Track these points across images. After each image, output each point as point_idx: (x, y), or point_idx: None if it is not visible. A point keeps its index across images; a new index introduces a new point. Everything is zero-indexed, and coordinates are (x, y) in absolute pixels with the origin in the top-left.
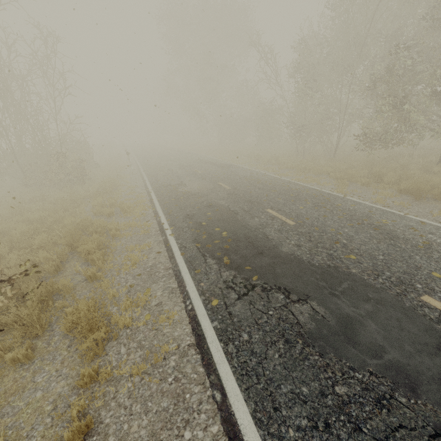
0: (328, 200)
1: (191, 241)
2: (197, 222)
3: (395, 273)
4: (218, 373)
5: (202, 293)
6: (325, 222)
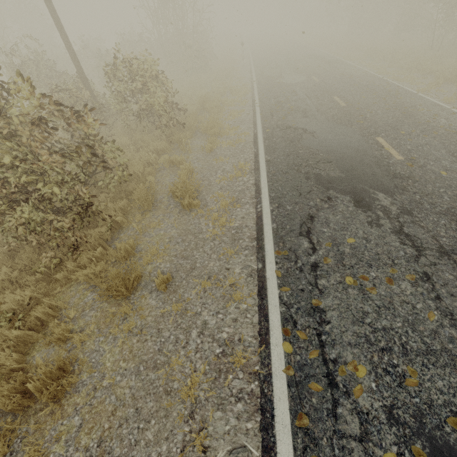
0: (396, 94)
1: (268, 109)
2: (278, 101)
3: (377, 130)
4: (258, 146)
5: (263, 128)
6: (369, 107)
